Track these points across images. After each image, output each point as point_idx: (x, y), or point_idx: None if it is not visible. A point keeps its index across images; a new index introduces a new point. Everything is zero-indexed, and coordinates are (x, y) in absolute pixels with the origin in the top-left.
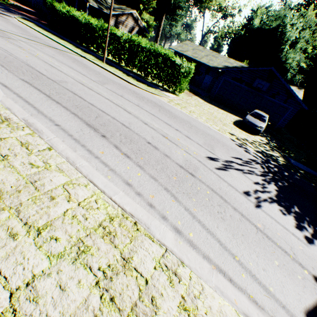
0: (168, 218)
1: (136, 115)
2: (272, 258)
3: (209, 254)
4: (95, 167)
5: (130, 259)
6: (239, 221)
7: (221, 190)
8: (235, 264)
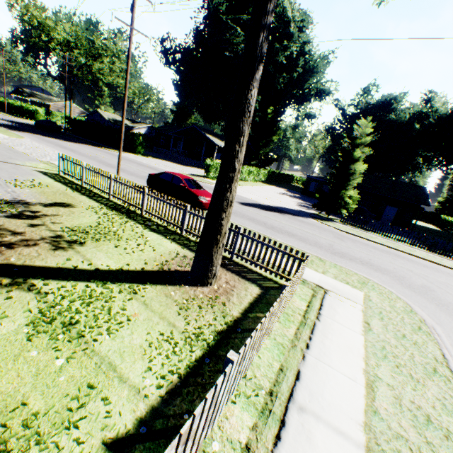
0: None
1: None
2: None
3: None
4: None
5: None
6: None
7: None
8: None
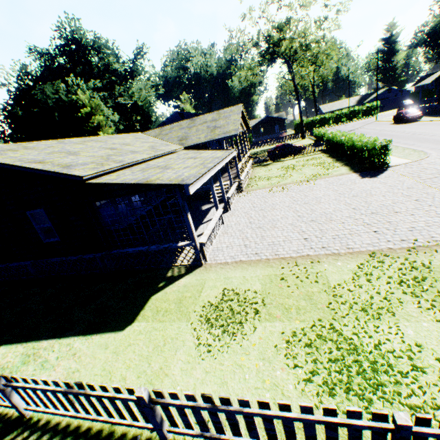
0: None
1: None
2: None
3: None
4: None
5: None
6: None
7: None
8: None
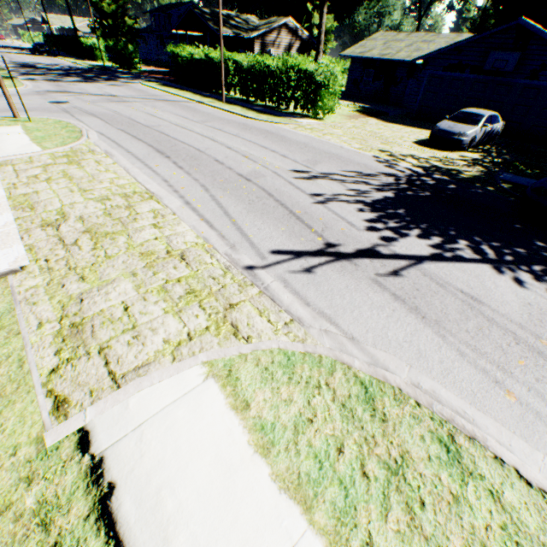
0: (186, 198)
1: (224, 143)
2: (282, 227)
3: (206, 215)
4: (144, 173)
5: (133, 206)
6: (271, 207)
7: (276, 191)
8: (227, 222)
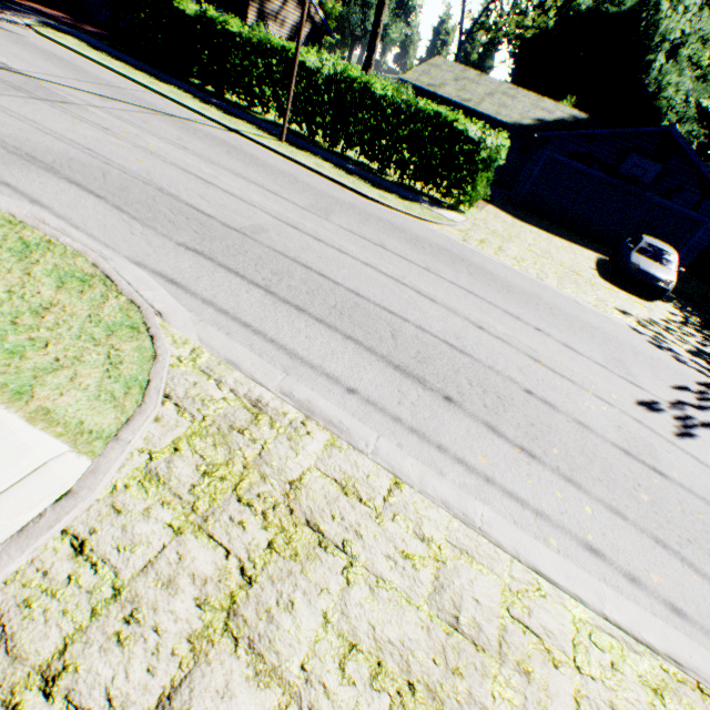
0: None
1: (446, 302)
2: None
3: None
4: (508, 517)
5: None
6: None
7: None
8: None
